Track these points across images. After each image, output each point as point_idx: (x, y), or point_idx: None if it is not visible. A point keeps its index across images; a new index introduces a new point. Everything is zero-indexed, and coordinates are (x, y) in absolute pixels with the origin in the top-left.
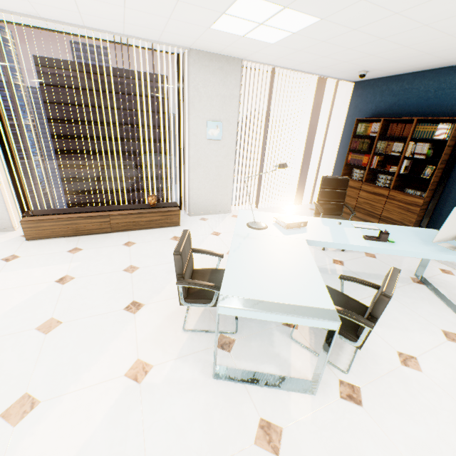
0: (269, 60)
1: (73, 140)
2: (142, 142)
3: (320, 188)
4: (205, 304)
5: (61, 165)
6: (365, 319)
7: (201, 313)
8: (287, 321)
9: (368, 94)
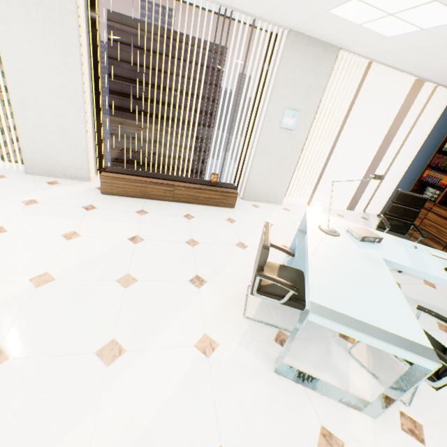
0: (371, 53)
1: (127, 99)
2: (189, 112)
3: (392, 202)
4: (275, 300)
5: (113, 121)
6: None
7: (260, 304)
8: (379, 347)
9: None
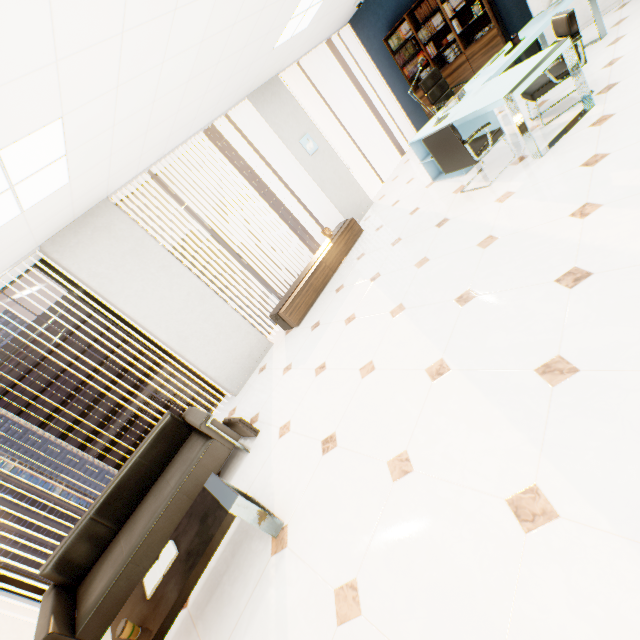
0: (296, 55)
1: (85, 419)
2: None
3: (426, 95)
4: (487, 148)
5: (101, 455)
6: (573, 40)
7: (481, 182)
8: (547, 66)
9: (369, 19)
